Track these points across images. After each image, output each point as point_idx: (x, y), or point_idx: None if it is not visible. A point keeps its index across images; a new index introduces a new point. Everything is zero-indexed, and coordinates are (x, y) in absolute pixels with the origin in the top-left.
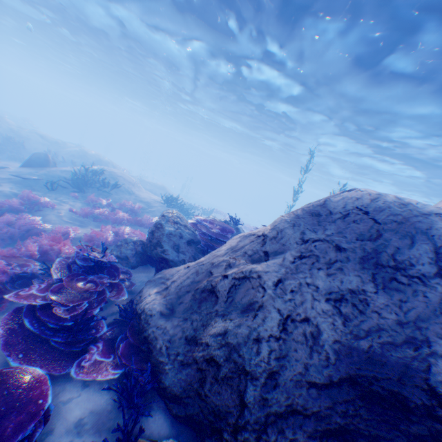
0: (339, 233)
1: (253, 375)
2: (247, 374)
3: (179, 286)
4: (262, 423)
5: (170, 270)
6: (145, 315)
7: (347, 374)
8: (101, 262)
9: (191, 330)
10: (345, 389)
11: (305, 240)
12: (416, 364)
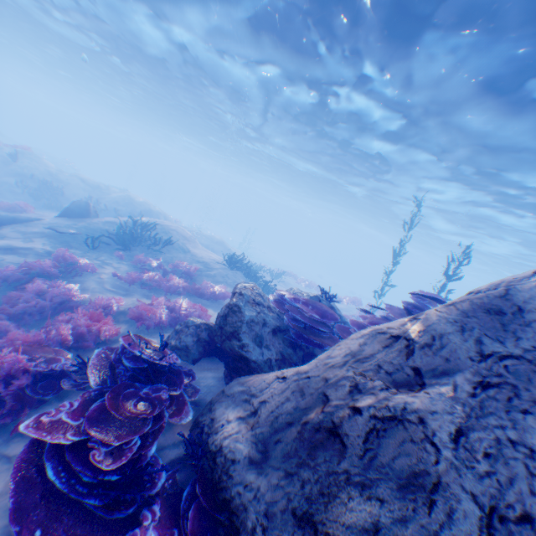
0: None
1: None
2: None
3: (274, 413)
4: None
5: (255, 380)
6: (224, 460)
7: None
8: (158, 364)
9: (303, 501)
10: None
11: (486, 356)
12: None
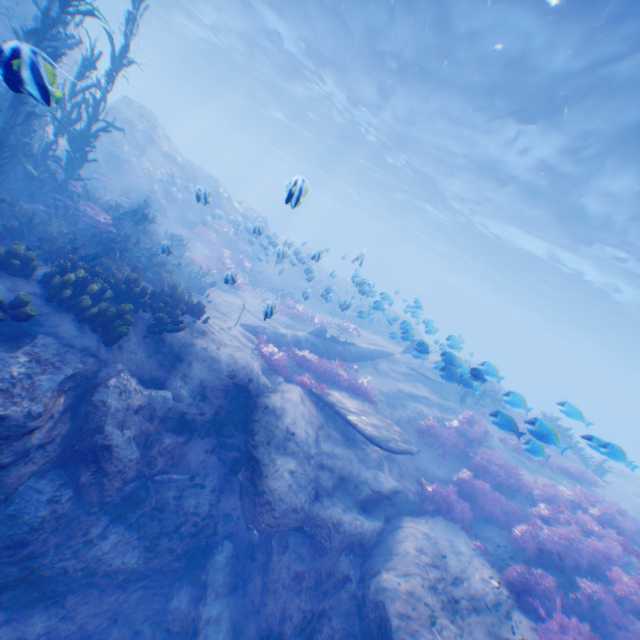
0: None
1: None
2: None
3: None
4: None
5: None
6: None
7: None
8: None
9: None
10: None
11: None
12: None
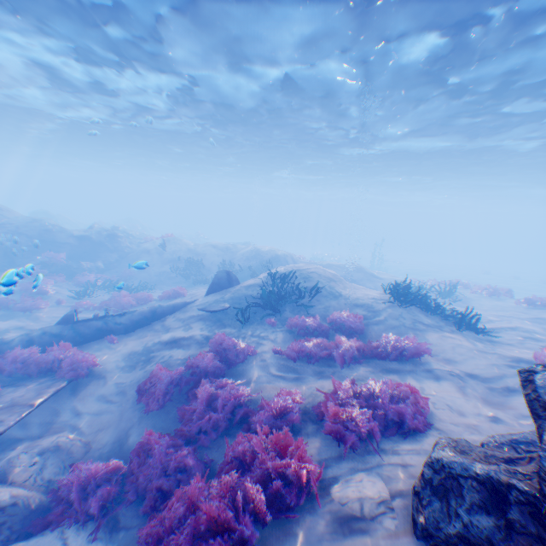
0: None
1: None
2: None
3: None
4: None
5: None
6: None
7: None
8: None
9: None
10: None
11: None
12: None
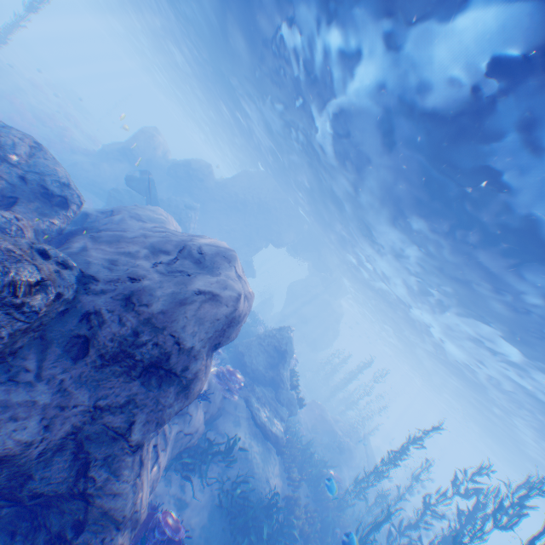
0: None
1: None
2: None
3: None
4: None
5: None
6: None
7: None
8: None
9: None
10: None
11: None
12: None
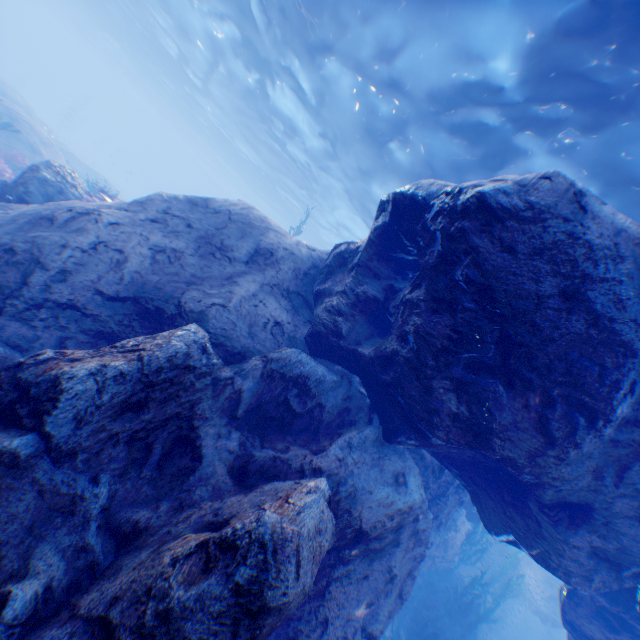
0: (201, 219)
1: (46, 267)
2: (41, 265)
3: (20, 214)
4: (38, 302)
5: (21, 205)
6: None
7: (135, 296)
8: None
9: (10, 241)
10: (130, 307)
11: (168, 214)
12: (180, 289)
